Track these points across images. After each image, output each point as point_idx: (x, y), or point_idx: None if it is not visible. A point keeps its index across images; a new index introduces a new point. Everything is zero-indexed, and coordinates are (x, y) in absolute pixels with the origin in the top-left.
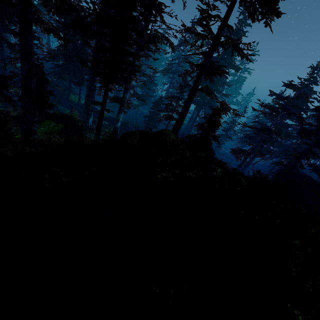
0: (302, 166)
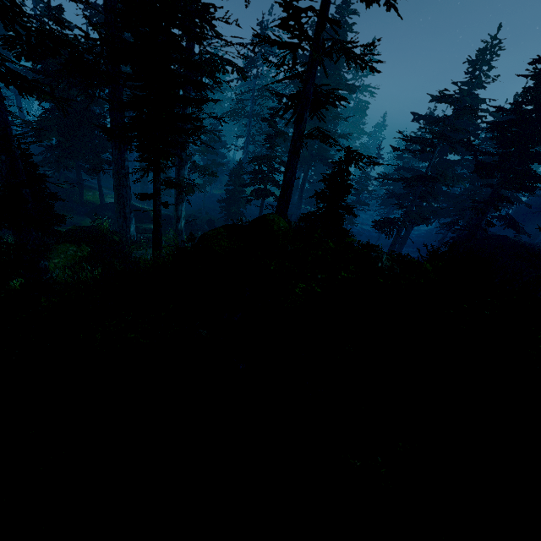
0: (491, 223)
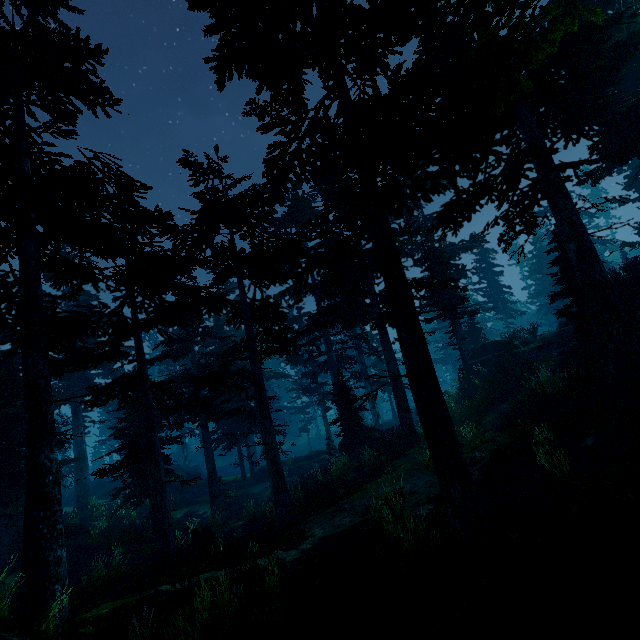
0: None
